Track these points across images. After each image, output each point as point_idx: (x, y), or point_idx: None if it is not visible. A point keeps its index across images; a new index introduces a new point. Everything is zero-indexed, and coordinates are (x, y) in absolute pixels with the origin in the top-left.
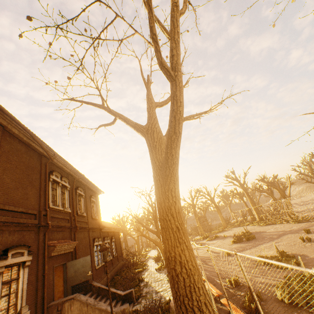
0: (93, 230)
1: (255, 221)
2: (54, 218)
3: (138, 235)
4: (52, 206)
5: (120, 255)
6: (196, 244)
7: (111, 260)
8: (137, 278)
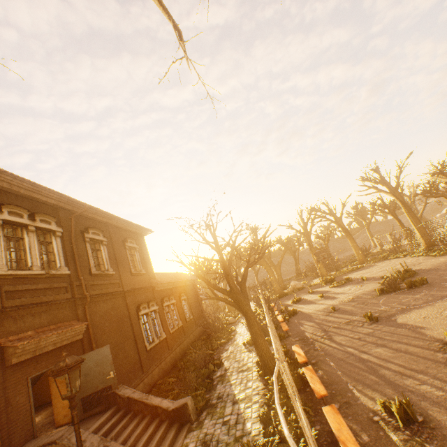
0: (136, 293)
1: (418, 247)
2: (21, 292)
3: (225, 285)
4: (5, 273)
5: (201, 315)
6: (314, 293)
7: (181, 328)
8: (213, 361)
